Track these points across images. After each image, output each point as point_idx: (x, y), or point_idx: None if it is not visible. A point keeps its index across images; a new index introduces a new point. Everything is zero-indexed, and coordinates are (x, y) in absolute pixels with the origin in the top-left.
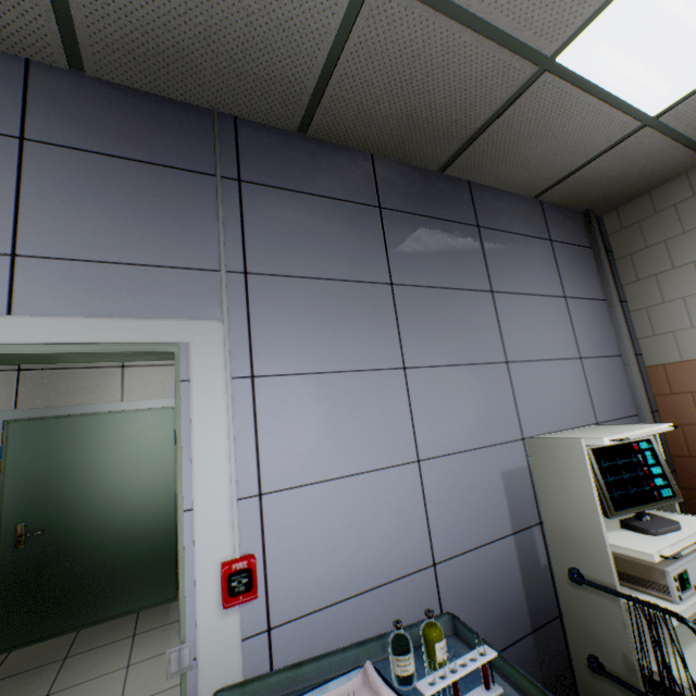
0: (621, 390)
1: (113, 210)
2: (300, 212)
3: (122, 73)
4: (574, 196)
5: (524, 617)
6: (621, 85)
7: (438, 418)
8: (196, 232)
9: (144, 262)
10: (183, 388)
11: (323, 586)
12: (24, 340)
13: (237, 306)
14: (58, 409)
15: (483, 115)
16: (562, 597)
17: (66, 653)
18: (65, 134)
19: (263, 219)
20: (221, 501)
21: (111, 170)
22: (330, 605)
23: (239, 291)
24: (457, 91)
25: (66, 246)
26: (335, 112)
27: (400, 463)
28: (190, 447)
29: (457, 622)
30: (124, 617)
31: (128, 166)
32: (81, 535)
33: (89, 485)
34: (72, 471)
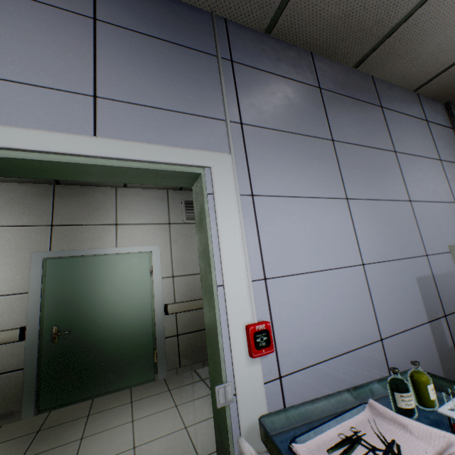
0: None
1: (155, 73)
2: (271, 86)
3: None
4: (442, 89)
5: None
6: None
7: (372, 235)
8: (207, 92)
9: (177, 110)
10: (209, 199)
11: (312, 349)
12: (106, 155)
13: (238, 145)
14: (76, 251)
15: (399, 15)
16: None
17: (88, 412)
18: (121, 19)
19: (248, 88)
20: (241, 281)
21: (151, 46)
22: (317, 363)
23: (238, 136)
24: None
25: (127, 94)
26: (295, 13)
27: (351, 265)
28: (217, 241)
29: None
30: (121, 391)
31: (162, 45)
32: (92, 335)
33: (97, 302)
34: (86, 292)
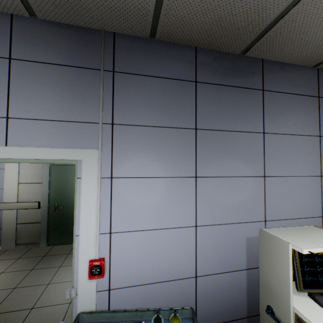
0: None
1: (50, 93)
2: (146, 88)
3: (53, 15)
4: None
5: (244, 309)
6: None
7: (212, 205)
8: (89, 102)
9: (63, 119)
10: (78, 181)
11: (136, 276)
12: (11, 157)
13: (107, 141)
14: None
15: (272, 15)
16: (261, 315)
17: (69, 251)
18: (29, 54)
19: (125, 93)
20: (91, 234)
21: (49, 71)
22: (138, 285)
23: (108, 134)
24: (251, 0)
25: (29, 112)
26: (169, 24)
27: (185, 226)
28: (80, 208)
29: (194, 315)
30: None
31: (57, 69)
32: None
33: None
34: (73, 186)
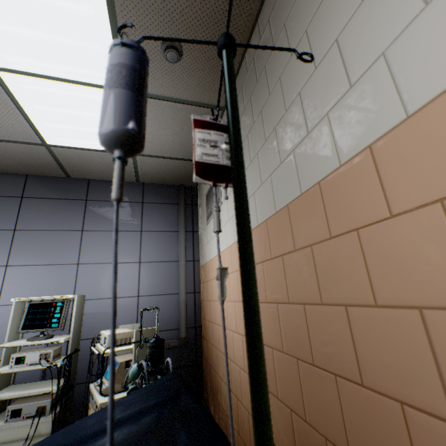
0: (170, 280)
1: None
2: None
3: None
4: (159, 180)
5: None
6: (92, 146)
7: (19, 288)
8: None
9: None
10: None
11: None
12: None
13: None
14: None
15: (51, 160)
16: None
17: None
18: None
19: None
20: None
21: None
22: None
23: None
24: (26, 155)
25: None
26: None
27: None
28: None
29: None
30: None
31: None
32: None
33: None
34: None
